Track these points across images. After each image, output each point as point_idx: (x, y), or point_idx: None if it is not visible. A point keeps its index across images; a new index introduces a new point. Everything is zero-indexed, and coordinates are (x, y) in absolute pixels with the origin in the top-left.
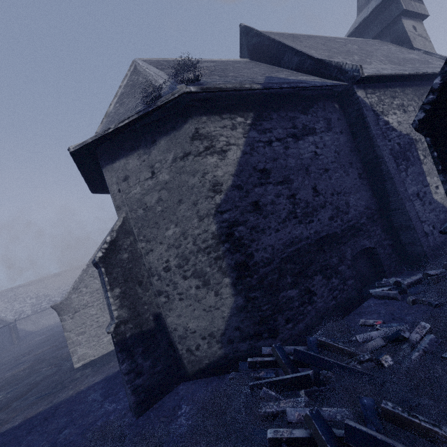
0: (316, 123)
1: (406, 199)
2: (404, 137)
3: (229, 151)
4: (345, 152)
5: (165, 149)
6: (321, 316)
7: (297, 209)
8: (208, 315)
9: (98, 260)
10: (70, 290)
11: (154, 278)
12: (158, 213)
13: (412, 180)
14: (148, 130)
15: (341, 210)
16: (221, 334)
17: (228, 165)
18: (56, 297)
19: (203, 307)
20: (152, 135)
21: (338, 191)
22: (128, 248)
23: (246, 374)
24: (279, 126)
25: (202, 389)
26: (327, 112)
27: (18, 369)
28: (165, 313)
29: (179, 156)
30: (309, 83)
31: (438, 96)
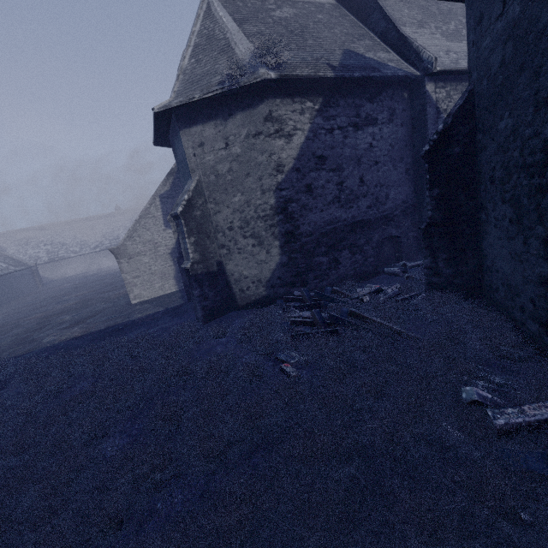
0: (380, 114)
1: None
2: None
3: (295, 136)
4: (399, 146)
5: (240, 124)
6: (341, 279)
7: (342, 195)
8: (259, 267)
9: (179, 213)
10: (125, 237)
11: (219, 234)
12: (228, 181)
13: None
14: (226, 102)
15: (379, 201)
16: (267, 281)
17: (291, 149)
18: (74, 248)
19: (256, 261)
20: (230, 108)
21: (382, 184)
22: (200, 207)
23: (281, 305)
24: (343, 113)
25: (249, 314)
26: (394, 101)
27: (67, 304)
28: (226, 262)
29: (251, 134)
30: (381, 71)
31: (438, 137)
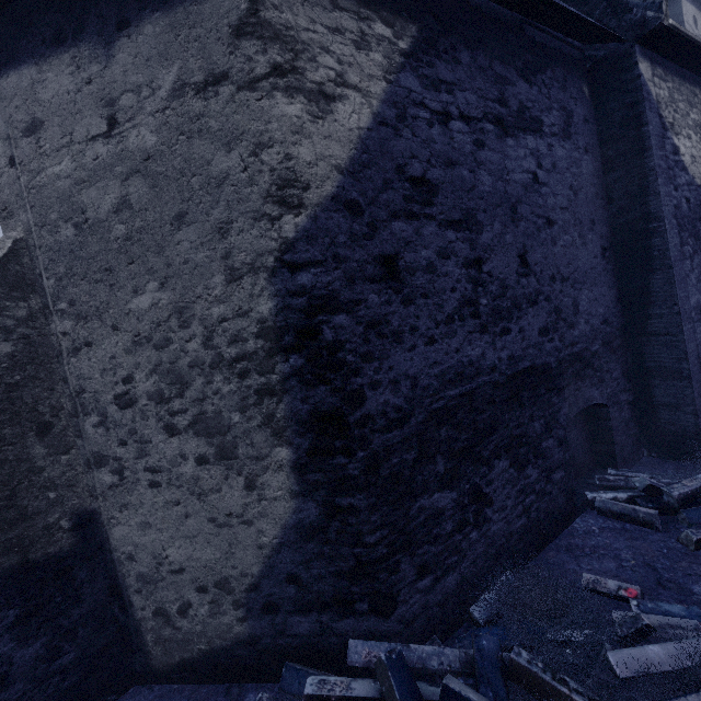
0: (546, 112)
1: (685, 315)
2: (697, 190)
3: (340, 102)
4: (587, 195)
5: (153, 54)
6: (495, 553)
7: (481, 296)
8: (221, 535)
9: None
10: None
11: (87, 419)
12: (117, 242)
13: (698, 280)
14: None
15: (563, 317)
16: (249, 588)
17: (331, 139)
18: None
19: (211, 513)
20: (121, 2)
21: (564, 275)
22: (16, 329)
23: None
24: (470, 84)
25: None
26: (568, 95)
27: None
28: (110, 513)
29: (192, 82)
30: None
31: None
